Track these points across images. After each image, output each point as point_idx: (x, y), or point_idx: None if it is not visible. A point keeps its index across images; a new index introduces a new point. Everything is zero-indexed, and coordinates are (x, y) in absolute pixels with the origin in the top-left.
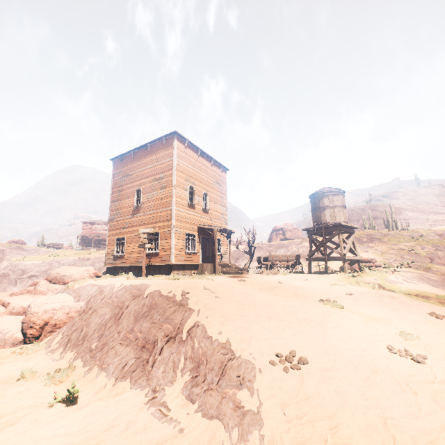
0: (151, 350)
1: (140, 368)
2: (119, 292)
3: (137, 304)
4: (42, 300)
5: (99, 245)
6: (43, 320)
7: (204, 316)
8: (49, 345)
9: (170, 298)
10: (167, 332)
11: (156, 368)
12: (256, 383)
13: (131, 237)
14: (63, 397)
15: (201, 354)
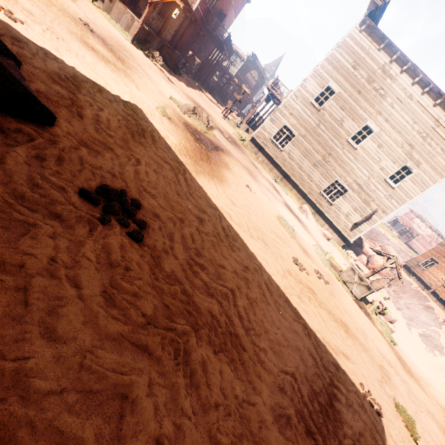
0: (414, 317)
1: (406, 316)
2: (414, 289)
3: (419, 301)
4: (378, 257)
5: (401, 234)
6: (377, 266)
7: (444, 334)
8: (373, 276)
9: (437, 315)
10: (424, 320)
11: (412, 321)
12: (443, 356)
13: (443, 267)
14: (383, 297)
15: (432, 336)
